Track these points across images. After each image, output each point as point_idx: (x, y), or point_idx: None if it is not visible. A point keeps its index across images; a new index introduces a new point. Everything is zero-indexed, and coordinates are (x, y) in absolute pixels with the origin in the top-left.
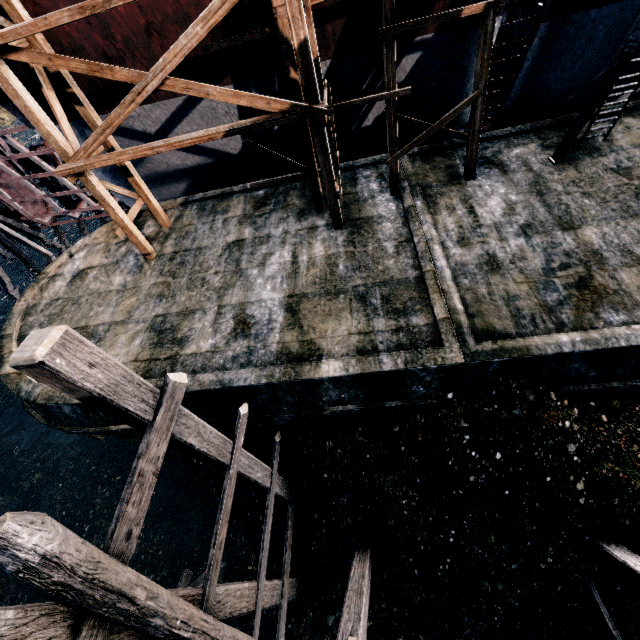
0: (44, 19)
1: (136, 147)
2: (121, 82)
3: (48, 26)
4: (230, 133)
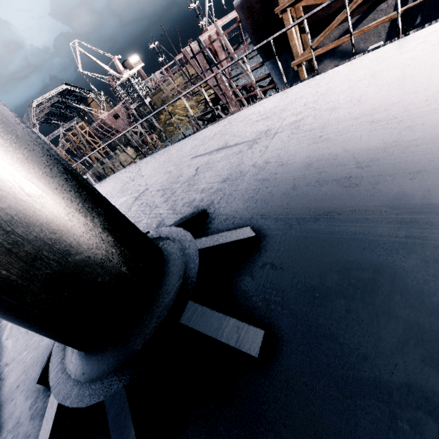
0: None
1: (338, 40)
2: (323, 18)
3: None
4: (406, 11)
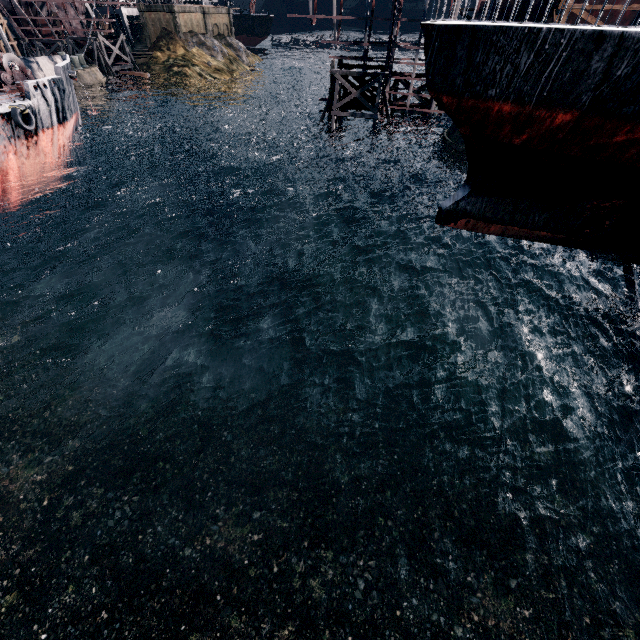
0: (610, 6)
1: None
2: None
3: (609, 9)
4: None
